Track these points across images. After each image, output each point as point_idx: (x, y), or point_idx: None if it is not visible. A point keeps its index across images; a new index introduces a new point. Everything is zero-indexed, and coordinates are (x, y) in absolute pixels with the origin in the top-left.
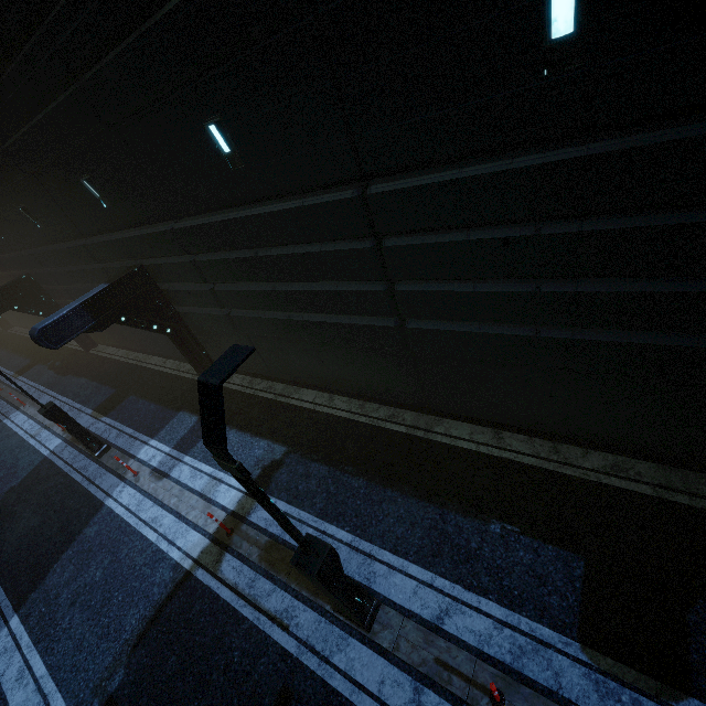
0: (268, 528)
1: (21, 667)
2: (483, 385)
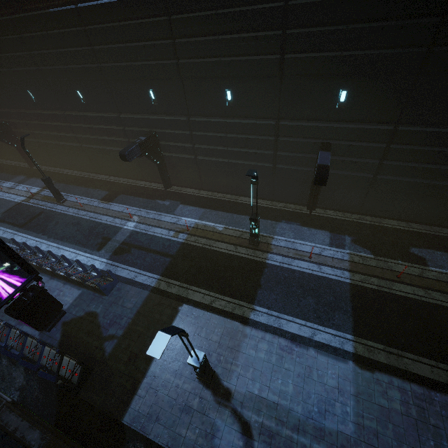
0: (45, 195)
1: None
2: (103, 163)
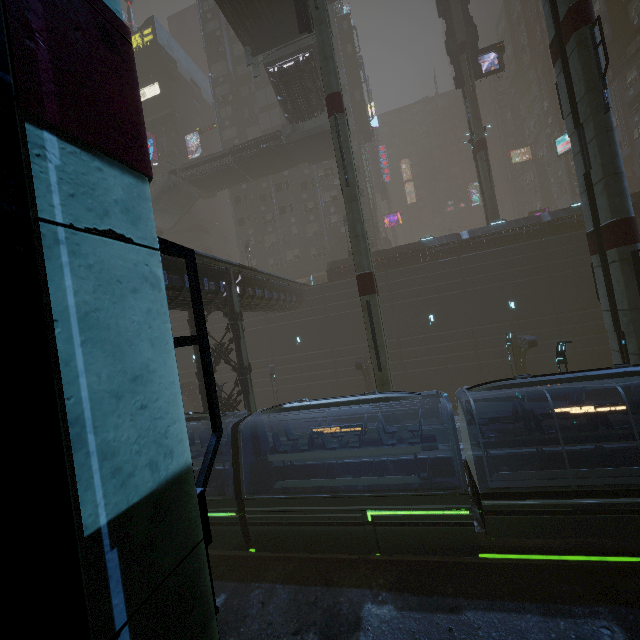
0: None
1: None
2: None
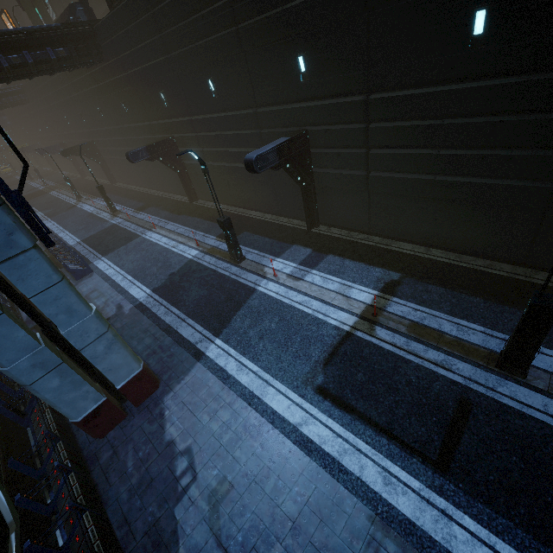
0: (406, 317)
1: (238, 365)
2: None
